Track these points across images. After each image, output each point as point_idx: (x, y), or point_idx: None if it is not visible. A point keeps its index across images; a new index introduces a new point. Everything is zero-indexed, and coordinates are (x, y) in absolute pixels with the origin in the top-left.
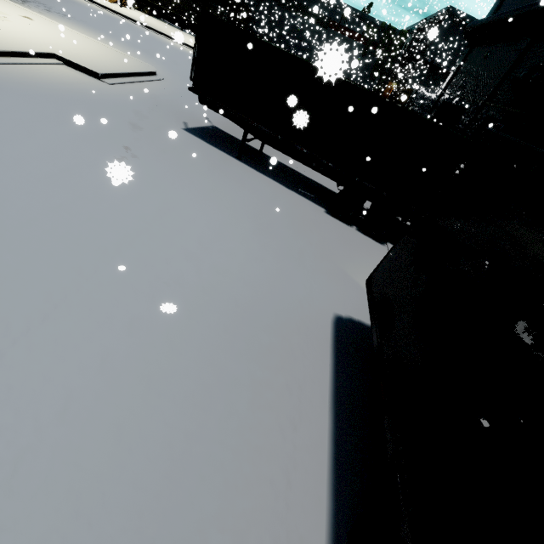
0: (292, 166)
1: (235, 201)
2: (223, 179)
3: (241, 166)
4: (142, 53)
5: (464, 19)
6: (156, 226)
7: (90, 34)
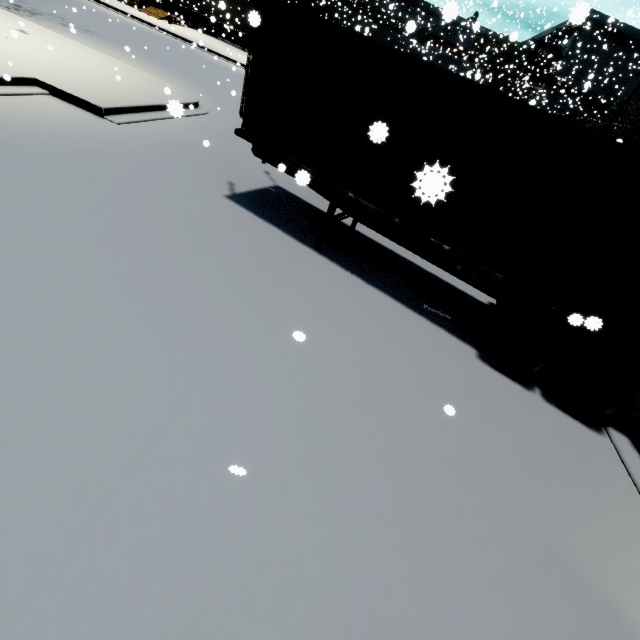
0: (404, 252)
1: (312, 365)
2: (291, 304)
3: (322, 264)
4: (184, 77)
5: (611, 26)
6: (109, 516)
7: (115, 53)
